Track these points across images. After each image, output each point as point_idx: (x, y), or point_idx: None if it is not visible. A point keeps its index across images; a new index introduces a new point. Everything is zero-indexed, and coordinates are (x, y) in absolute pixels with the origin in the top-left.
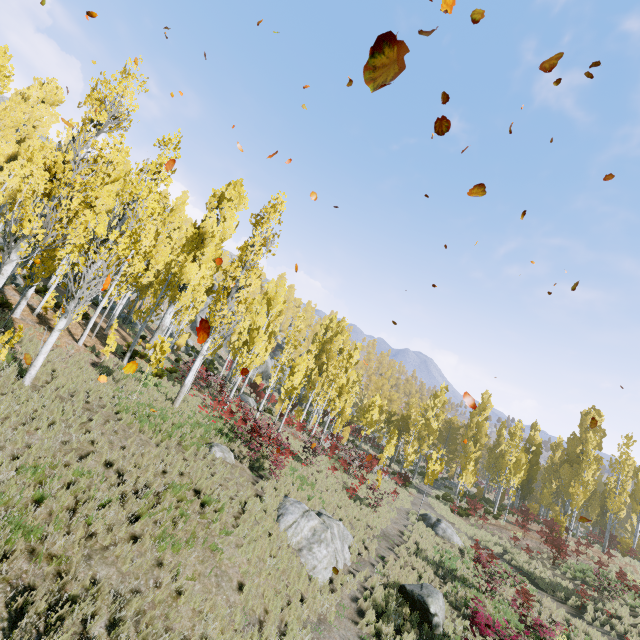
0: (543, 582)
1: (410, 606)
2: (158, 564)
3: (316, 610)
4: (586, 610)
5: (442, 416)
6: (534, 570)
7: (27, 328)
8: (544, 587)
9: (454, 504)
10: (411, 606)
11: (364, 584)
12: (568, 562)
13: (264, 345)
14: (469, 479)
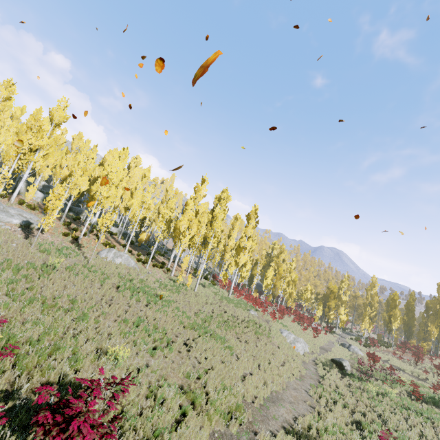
0: (407, 370)
1: (335, 365)
2: (258, 338)
3: (301, 358)
4: (428, 380)
5: (348, 293)
6: (403, 366)
7: (175, 272)
8: (407, 372)
9: (362, 342)
10: (336, 365)
11: (316, 358)
12: (425, 364)
13: (250, 265)
14: (367, 326)
